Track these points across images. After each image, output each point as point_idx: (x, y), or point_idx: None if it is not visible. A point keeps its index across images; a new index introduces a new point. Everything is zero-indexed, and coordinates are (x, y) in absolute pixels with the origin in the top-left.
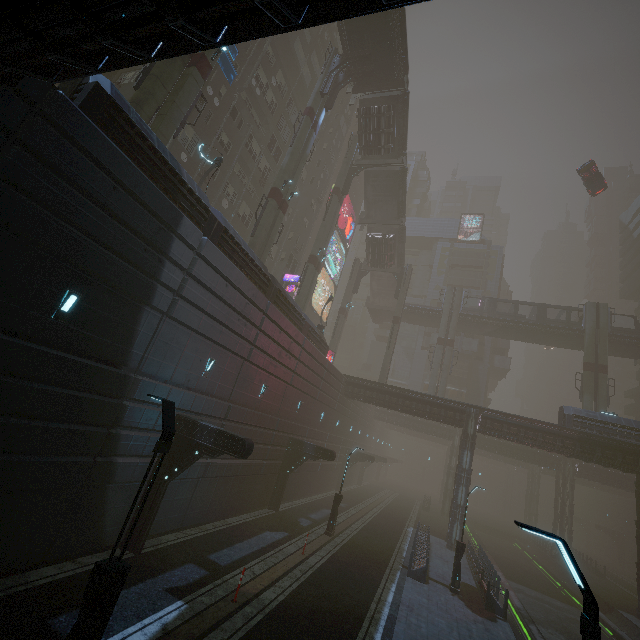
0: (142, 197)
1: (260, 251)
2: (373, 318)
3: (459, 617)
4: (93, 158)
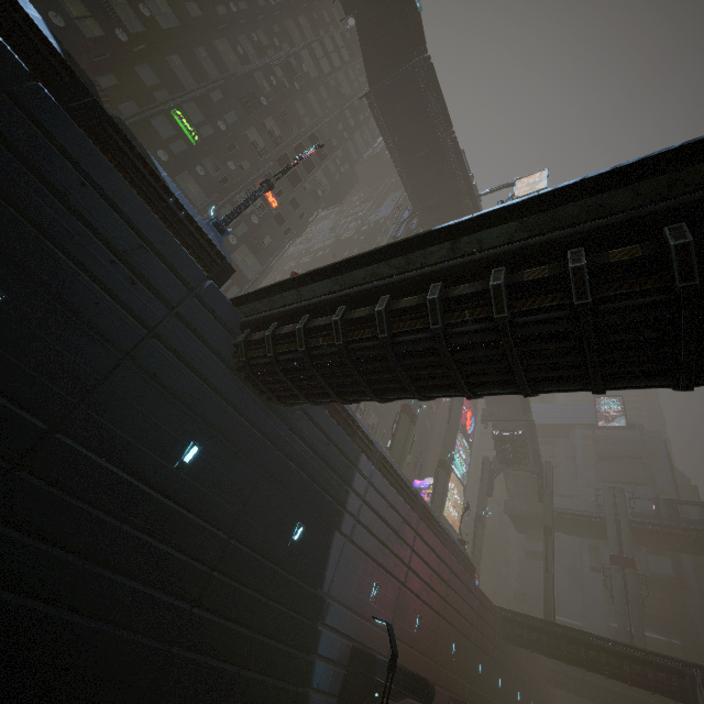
0: (340, 446)
1: (397, 462)
2: (516, 526)
3: None
4: (319, 427)
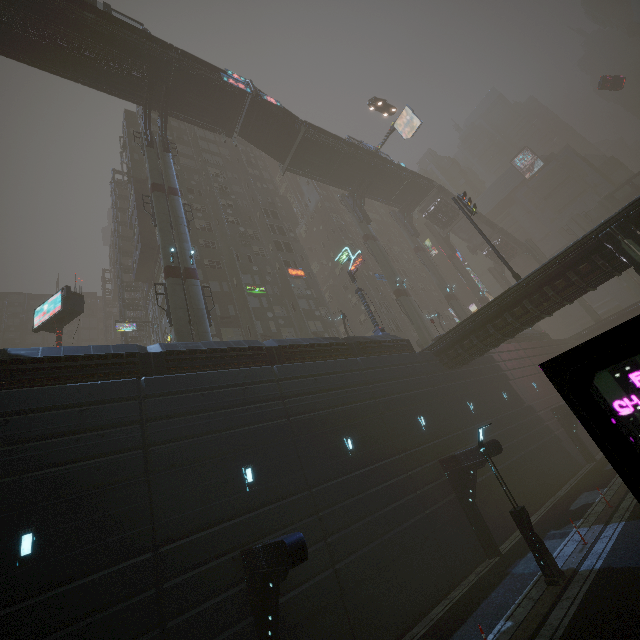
0: None
1: None
2: None
3: None
4: None
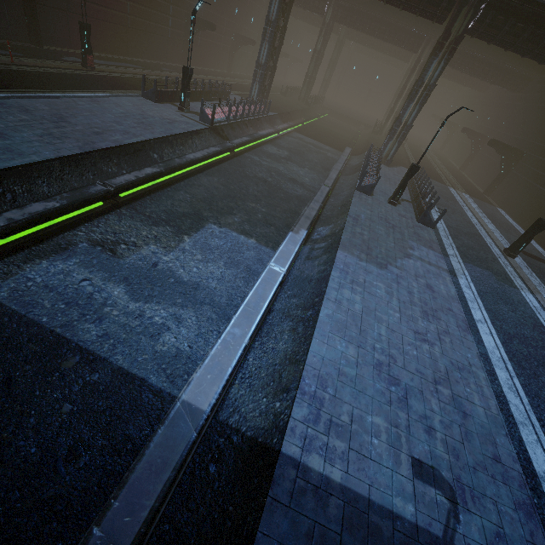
0: None
1: None
2: None
3: (151, 115)
4: None
